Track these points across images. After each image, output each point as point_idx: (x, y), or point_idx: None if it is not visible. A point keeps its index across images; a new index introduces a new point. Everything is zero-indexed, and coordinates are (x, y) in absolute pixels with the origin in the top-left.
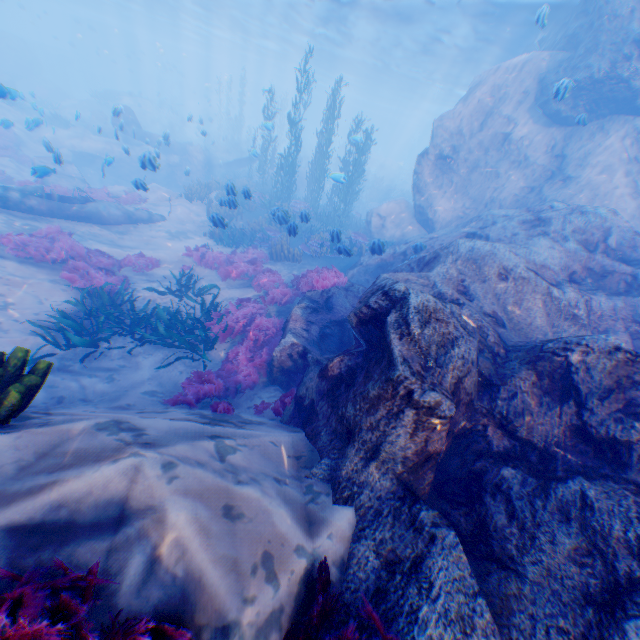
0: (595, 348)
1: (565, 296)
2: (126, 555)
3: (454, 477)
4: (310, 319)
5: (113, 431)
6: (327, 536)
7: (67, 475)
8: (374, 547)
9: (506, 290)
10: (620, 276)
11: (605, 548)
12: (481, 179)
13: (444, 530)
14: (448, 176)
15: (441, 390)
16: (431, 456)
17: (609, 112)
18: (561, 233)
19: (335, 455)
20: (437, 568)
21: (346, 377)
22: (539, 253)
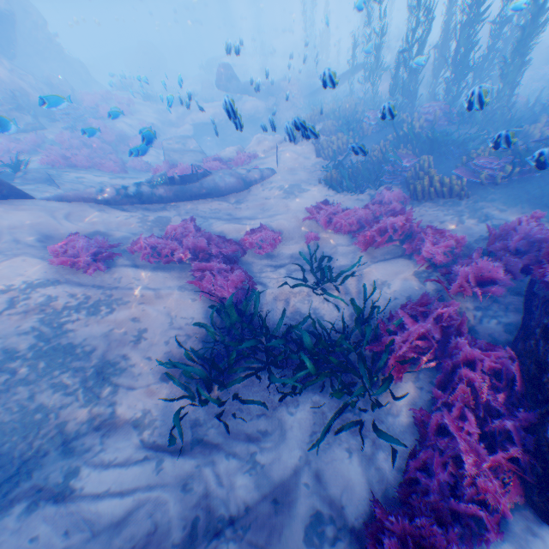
0: None
1: None
2: None
3: None
4: None
5: None
6: None
7: None
8: None
9: None
10: None
11: None
12: None
13: None
14: None
15: None
16: None
17: None
18: None
19: None
20: None
21: None
22: None
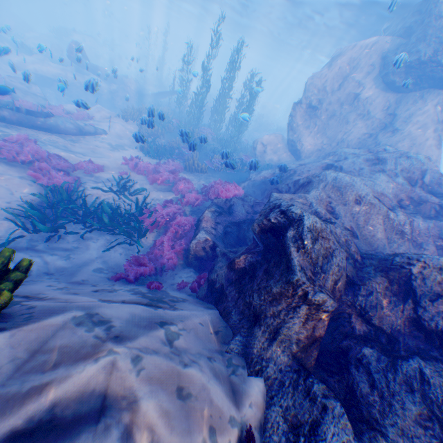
0: (430, 264)
1: (397, 218)
2: (107, 442)
3: (326, 350)
4: (217, 220)
5: (89, 326)
6: (249, 406)
7: (58, 375)
8: (282, 413)
9: (359, 211)
10: (431, 205)
11: (440, 415)
12: (336, 125)
13: (332, 401)
14: (313, 120)
15: (325, 291)
16: (317, 339)
17: (428, 86)
18: (393, 171)
19: (245, 333)
20: (330, 433)
21: (249, 271)
22: (380, 185)
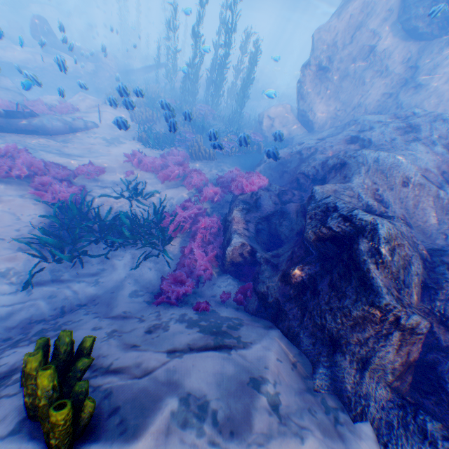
0: None
1: (447, 196)
2: None
3: None
4: (247, 219)
5: (196, 427)
6: None
7: None
8: None
9: (407, 195)
10: None
11: None
12: (350, 86)
13: None
14: (324, 84)
15: (415, 310)
16: (411, 364)
17: None
18: (430, 138)
19: (327, 363)
20: None
21: (309, 284)
22: (422, 159)
